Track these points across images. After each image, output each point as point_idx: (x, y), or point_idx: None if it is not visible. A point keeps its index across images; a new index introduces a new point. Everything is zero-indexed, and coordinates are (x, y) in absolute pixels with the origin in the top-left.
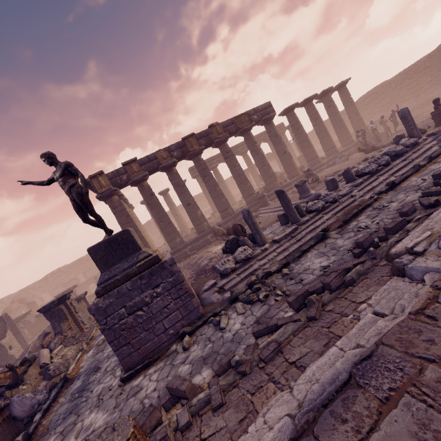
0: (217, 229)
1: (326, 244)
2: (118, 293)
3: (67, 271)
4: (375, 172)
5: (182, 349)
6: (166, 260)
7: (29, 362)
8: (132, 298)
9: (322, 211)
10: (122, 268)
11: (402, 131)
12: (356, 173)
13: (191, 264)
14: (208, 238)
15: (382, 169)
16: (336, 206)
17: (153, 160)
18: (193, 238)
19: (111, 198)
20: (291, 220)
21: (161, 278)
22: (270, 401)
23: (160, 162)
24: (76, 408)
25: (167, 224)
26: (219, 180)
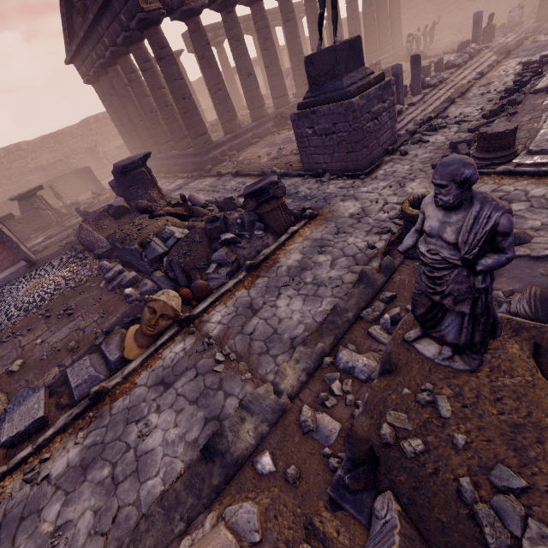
0: (291, 112)
1: (459, 104)
2: (368, 97)
3: None
4: (460, 67)
5: (403, 154)
6: (391, 78)
7: (180, 205)
8: (373, 105)
9: (435, 88)
10: (358, 77)
11: (437, 50)
12: (445, 65)
13: (282, 143)
14: (269, 126)
15: (463, 65)
16: (445, 85)
17: None
18: (253, 123)
19: (156, 28)
20: (416, 90)
21: (387, 95)
22: (535, 125)
23: None
24: (328, 198)
25: (227, 95)
26: (226, 66)
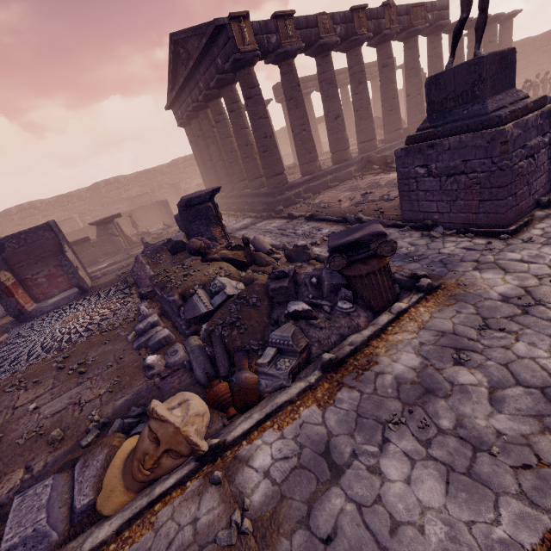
0: (380, 156)
1: None
2: (525, 125)
3: (46, 209)
4: None
5: None
6: None
7: (240, 248)
8: (530, 138)
9: None
10: (507, 101)
11: None
12: None
13: (368, 187)
14: (352, 170)
15: None
16: None
17: (311, 27)
18: (334, 166)
19: (249, 69)
20: None
21: (549, 126)
22: None
23: (319, 36)
24: (448, 261)
25: (311, 136)
26: (310, 115)
